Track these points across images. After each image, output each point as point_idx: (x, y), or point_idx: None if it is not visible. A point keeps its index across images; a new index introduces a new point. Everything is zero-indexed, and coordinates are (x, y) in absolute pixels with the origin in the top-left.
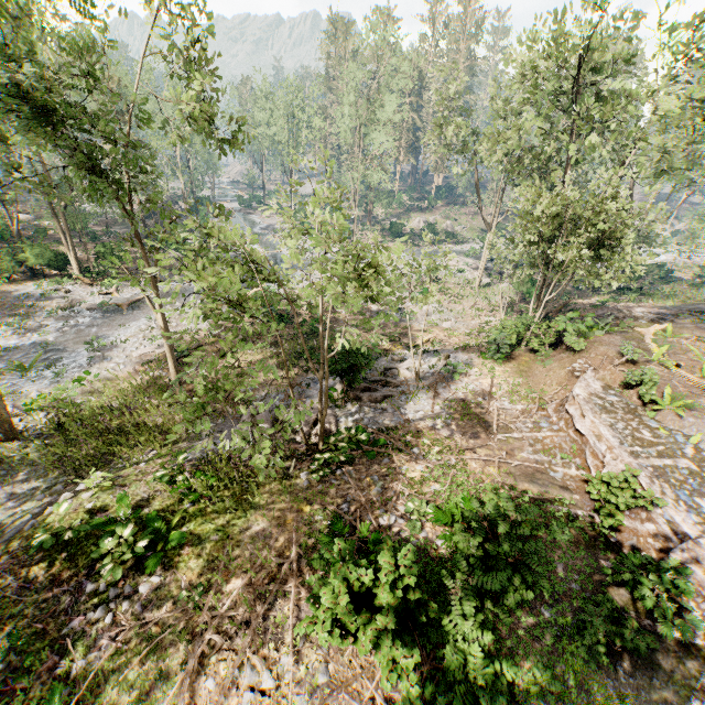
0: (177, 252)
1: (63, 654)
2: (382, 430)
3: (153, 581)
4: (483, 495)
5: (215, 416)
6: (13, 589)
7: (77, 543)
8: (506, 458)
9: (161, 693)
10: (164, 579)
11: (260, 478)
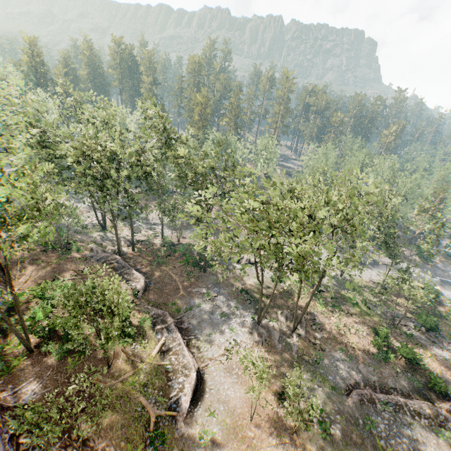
0: (416, 255)
1: (338, 304)
2: (419, 341)
3: (352, 309)
4: (425, 365)
5: (379, 305)
6: (335, 295)
7: (345, 297)
8: (446, 373)
9: (346, 316)
10: (353, 310)
11: (378, 309)
